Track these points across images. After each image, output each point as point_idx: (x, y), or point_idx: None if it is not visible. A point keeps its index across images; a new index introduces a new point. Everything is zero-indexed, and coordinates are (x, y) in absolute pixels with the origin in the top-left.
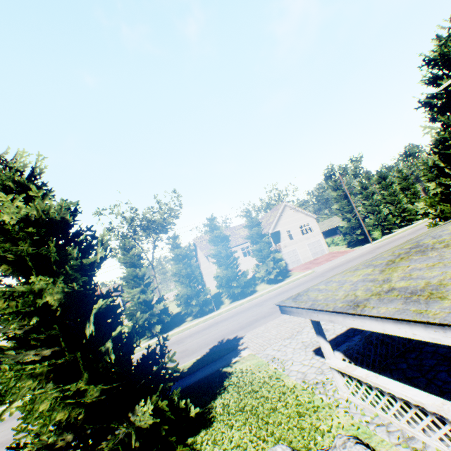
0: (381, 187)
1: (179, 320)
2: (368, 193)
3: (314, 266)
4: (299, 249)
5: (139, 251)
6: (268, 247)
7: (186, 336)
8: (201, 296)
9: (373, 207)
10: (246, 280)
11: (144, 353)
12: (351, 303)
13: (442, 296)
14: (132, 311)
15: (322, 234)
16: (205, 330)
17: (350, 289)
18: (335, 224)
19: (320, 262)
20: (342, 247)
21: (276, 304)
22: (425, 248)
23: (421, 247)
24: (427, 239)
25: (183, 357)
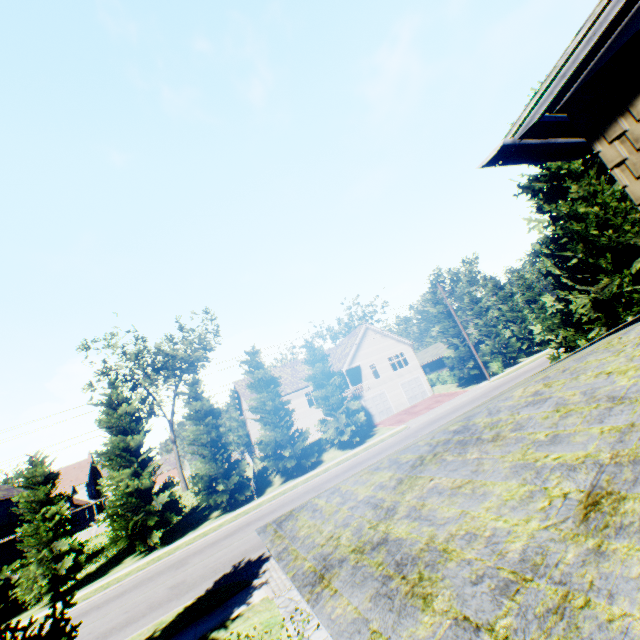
0: (498, 299)
1: (200, 516)
2: (480, 308)
3: (409, 418)
4: (390, 392)
5: (135, 407)
6: (338, 393)
7: (195, 551)
8: (232, 476)
9: (488, 328)
10: (305, 446)
11: (15, 639)
12: (320, 565)
13: (430, 595)
14: (116, 508)
15: (425, 366)
16: (226, 540)
17: (342, 522)
18: (442, 352)
19: (418, 411)
20: (451, 386)
21: (257, 531)
22: (471, 436)
23: (467, 433)
24: (481, 414)
25: (170, 600)
